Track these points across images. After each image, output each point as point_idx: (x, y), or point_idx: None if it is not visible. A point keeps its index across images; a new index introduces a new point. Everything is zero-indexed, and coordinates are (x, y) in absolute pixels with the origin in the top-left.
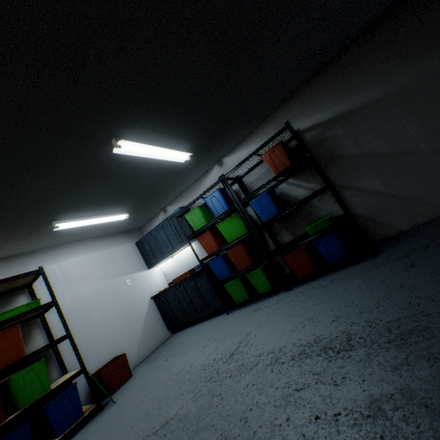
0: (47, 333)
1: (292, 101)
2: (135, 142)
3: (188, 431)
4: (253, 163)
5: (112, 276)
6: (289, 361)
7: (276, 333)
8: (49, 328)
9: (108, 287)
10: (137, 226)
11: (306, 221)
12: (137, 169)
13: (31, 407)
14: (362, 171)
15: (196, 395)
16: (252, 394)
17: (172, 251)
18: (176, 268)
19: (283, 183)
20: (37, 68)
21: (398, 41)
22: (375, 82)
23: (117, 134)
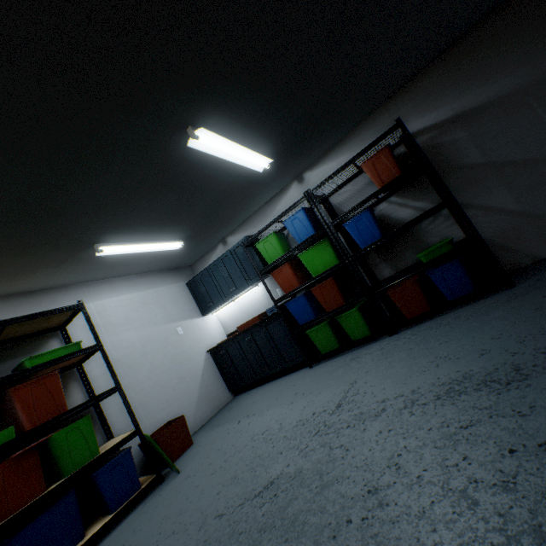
0: (86, 387)
1: (398, 97)
2: (215, 133)
3: (311, 487)
4: (344, 178)
5: (160, 321)
6: (434, 401)
7: (397, 377)
8: (88, 382)
9: (157, 336)
10: (188, 262)
11: (413, 250)
12: (205, 177)
13: (78, 474)
14: (489, 184)
15: (304, 451)
16: (394, 440)
17: (236, 292)
18: (237, 315)
19: (383, 202)
20: (124, 2)
21: (541, 17)
22: (510, 70)
23: (195, 120)
